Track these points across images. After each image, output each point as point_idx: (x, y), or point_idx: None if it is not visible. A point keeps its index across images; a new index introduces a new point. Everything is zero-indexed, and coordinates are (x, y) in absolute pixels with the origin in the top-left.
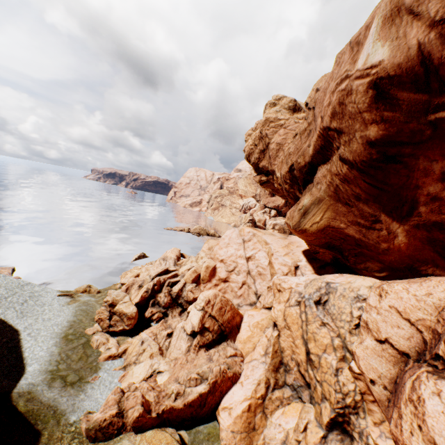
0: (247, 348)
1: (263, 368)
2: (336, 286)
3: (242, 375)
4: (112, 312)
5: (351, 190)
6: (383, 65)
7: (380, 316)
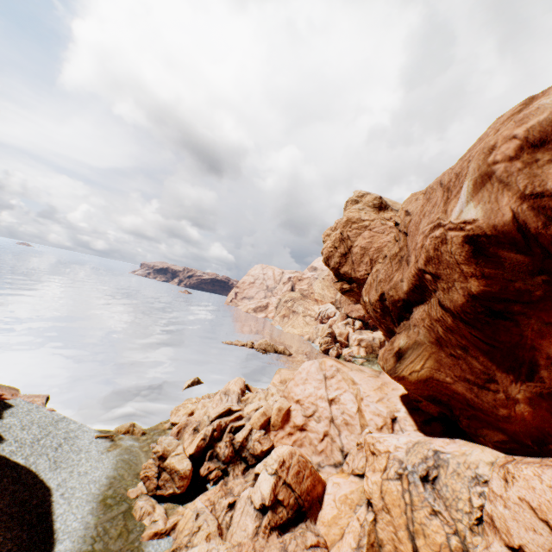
0: (332, 533)
1: None
2: (447, 458)
3: None
4: (162, 467)
5: (455, 340)
6: (477, 224)
7: (509, 511)
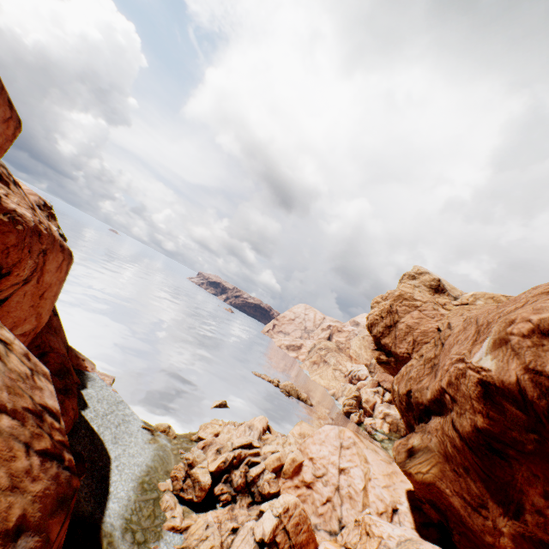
0: None
1: None
2: None
3: None
4: (188, 473)
5: (459, 459)
6: (490, 373)
7: None
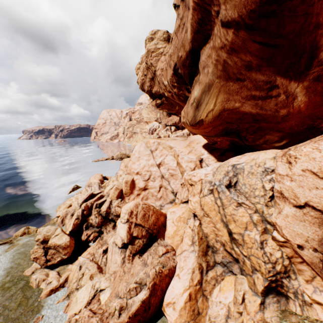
0: (175, 241)
1: (194, 256)
2: (242, 166)
3: (177, 267)
4: (47, 247)
5: (241, 61)
6: None
7: (295, 183)
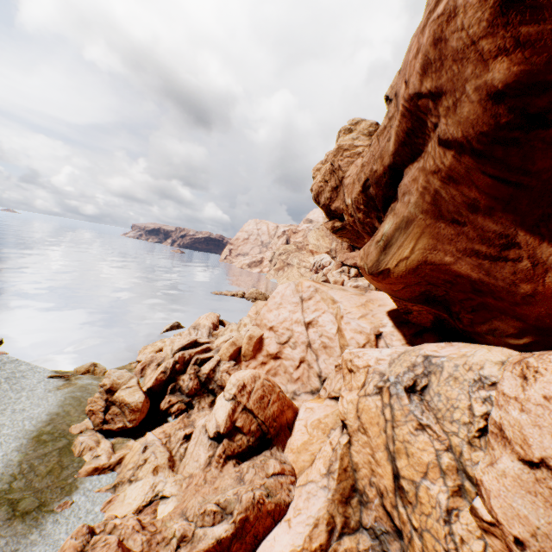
0: (301, 460)
1: (325, 497)
2: (441, 362)
3: (290, 507)
4: (111, 401)
5: (461, 196)
6: None
7: (527, 416)
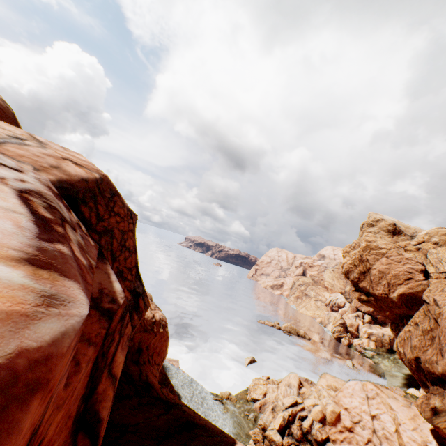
0: None
1: None
2: None
3: None
4: (264, 435)
5: None
6: None
7: None
